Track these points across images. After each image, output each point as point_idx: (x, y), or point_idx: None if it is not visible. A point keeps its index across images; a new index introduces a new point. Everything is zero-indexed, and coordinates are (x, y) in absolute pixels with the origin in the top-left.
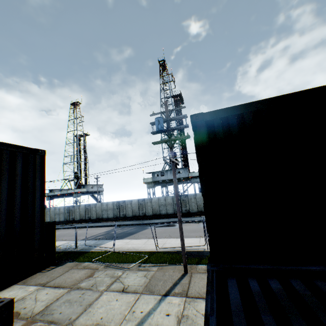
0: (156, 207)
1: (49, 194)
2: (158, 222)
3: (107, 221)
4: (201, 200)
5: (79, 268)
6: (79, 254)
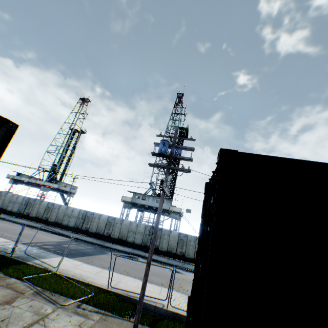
0: (124, 230)
1: (15, 177)
2: (120, 249)
3: (65, 229)
4: (175, 240)
5: (0, 284)
6: (11, 263)
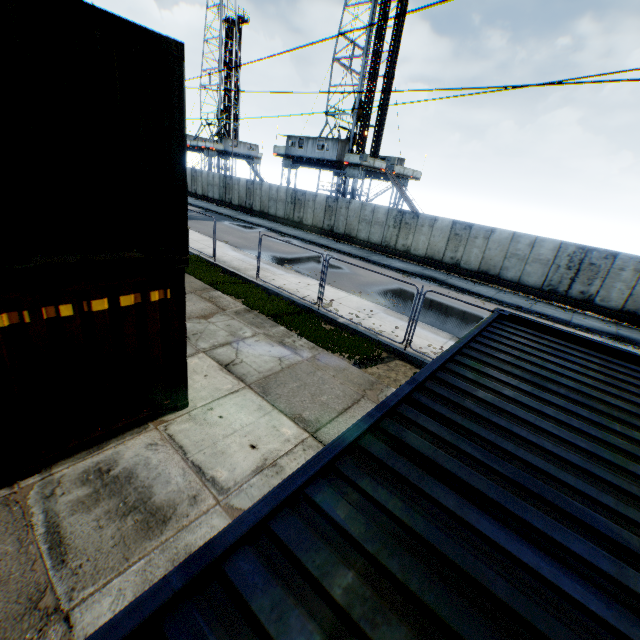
0: (265, 199)
1: None
2: (248, 220)
3: (211, 203)
4: (321, 208)
5: None
6: None
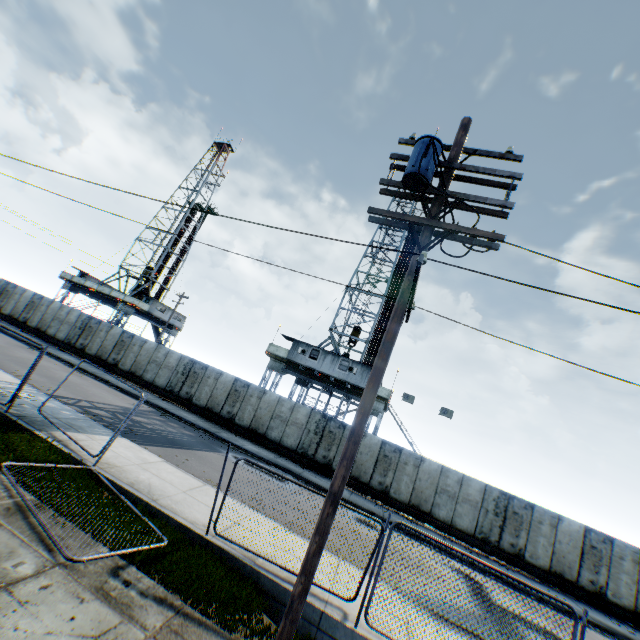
0: (264, 414)
1: (75, 278)
2: (251, 450)
3: (147, 390)
4: (371, 454)
5: None
6: None
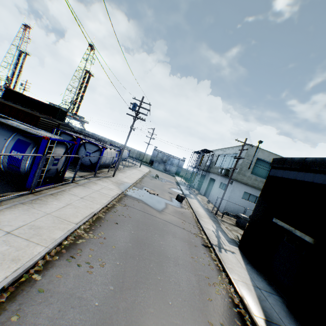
0: None
1: None
2: None
3: None
4: None
5: None
6: None
